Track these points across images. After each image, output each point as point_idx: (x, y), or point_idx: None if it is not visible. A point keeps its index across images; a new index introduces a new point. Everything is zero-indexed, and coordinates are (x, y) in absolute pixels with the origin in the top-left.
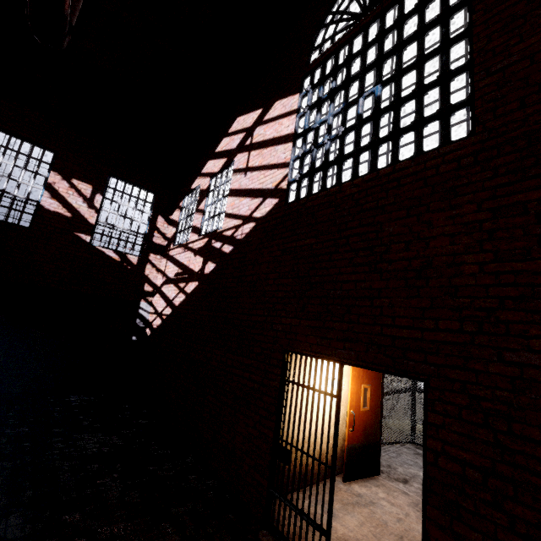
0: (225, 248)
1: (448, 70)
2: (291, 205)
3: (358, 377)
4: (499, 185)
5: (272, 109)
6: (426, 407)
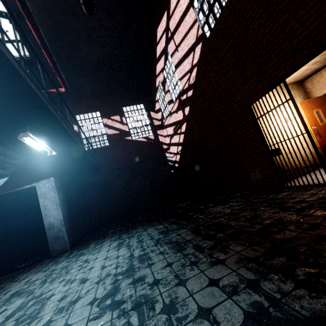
0: (189, 94)
1: None
2: (209, 37)
3: (307, 107)
4: None
5: (171, 4)
6: None
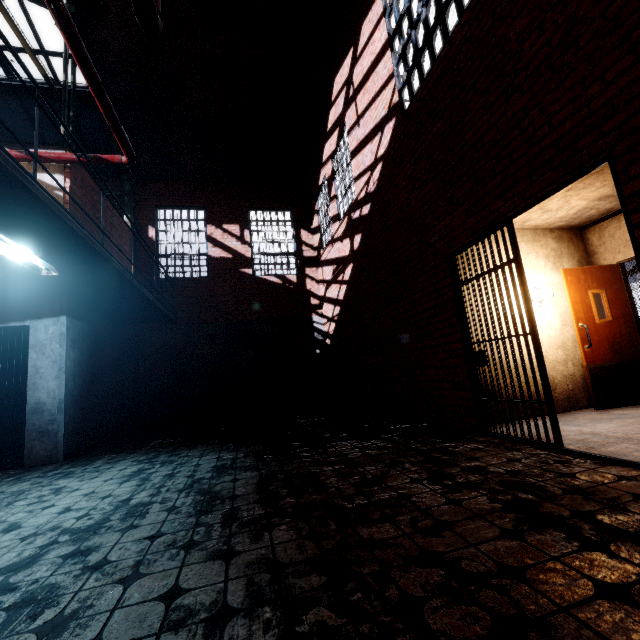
0: (364, 211)
1: None
2: (408, 112)
3: (578, 282)
4: None
5: (361, 37)
6: (618, 184)
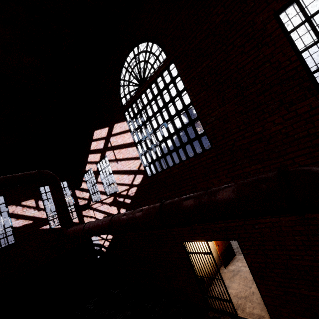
0: (126, 201)
1: (191, 120)
2: (151, 178)
3: None
4: (229, 168)
5: (114, 128)
6: (241, 248)
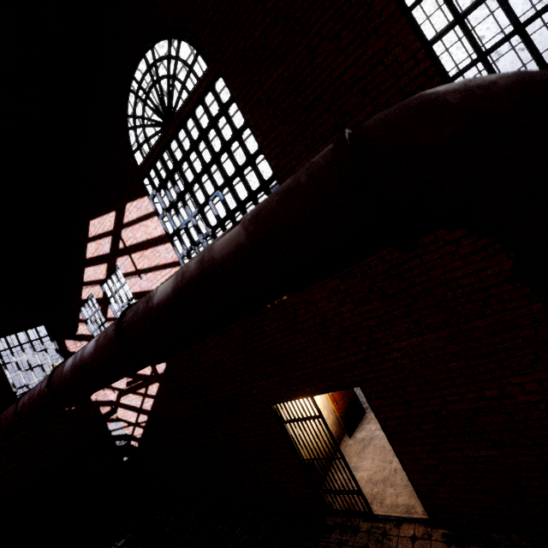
0: None
1: (264, 182)
2: None
3: None
4: None
5: (127, 212)
6: (367, 399)
